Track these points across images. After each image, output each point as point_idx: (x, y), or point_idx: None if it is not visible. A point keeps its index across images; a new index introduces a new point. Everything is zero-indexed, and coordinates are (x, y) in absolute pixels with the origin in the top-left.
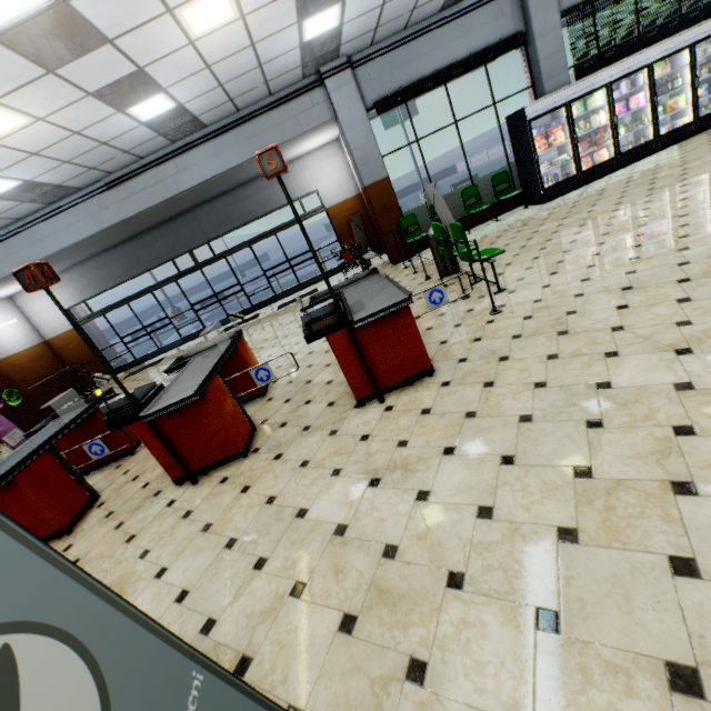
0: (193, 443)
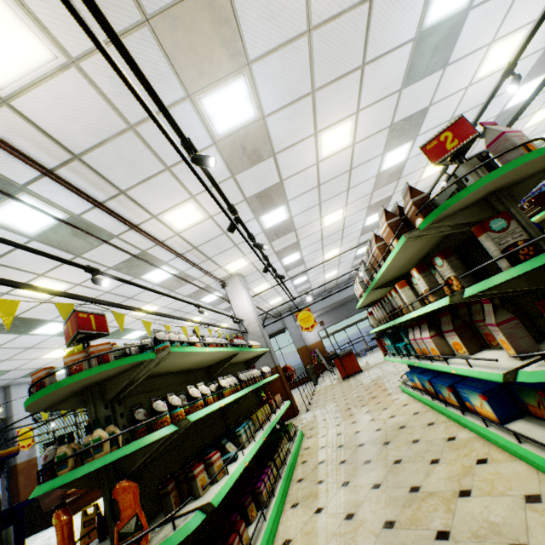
0: None
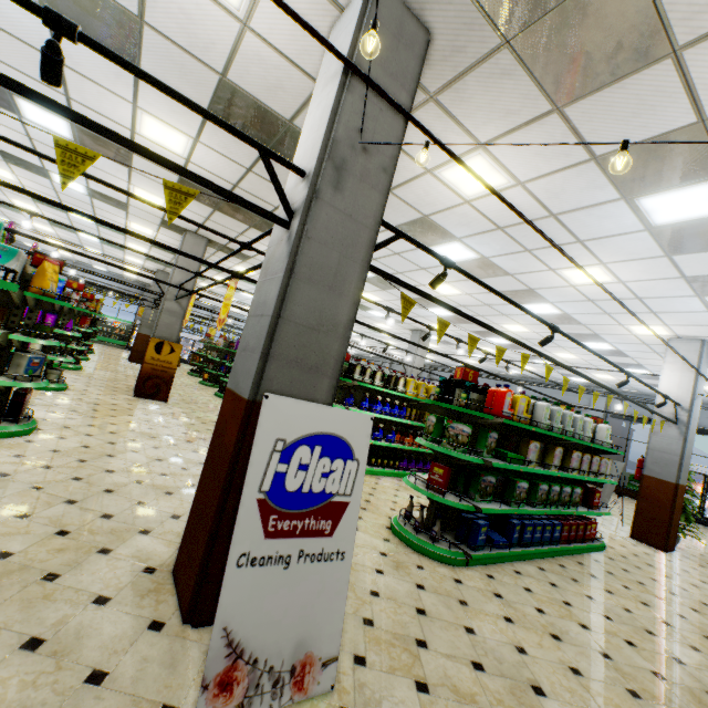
0: None
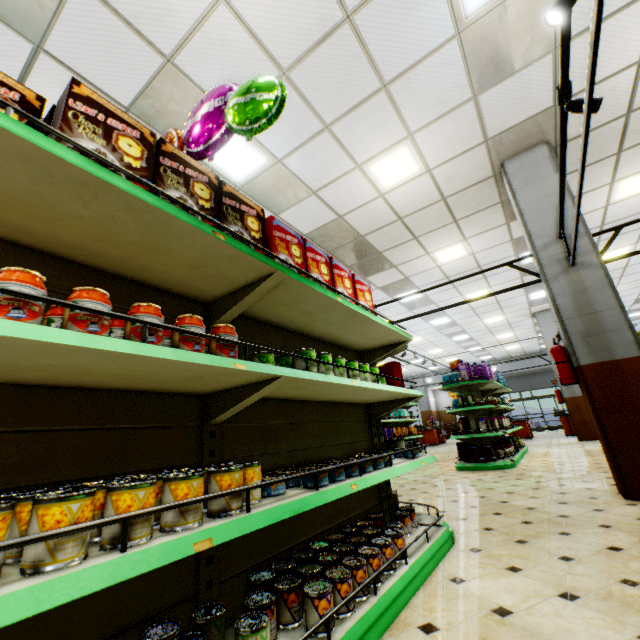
0: None
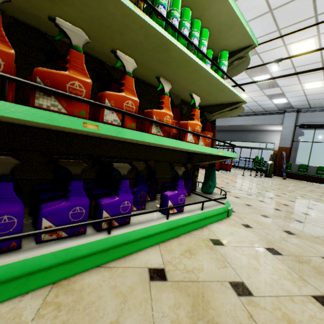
0: None
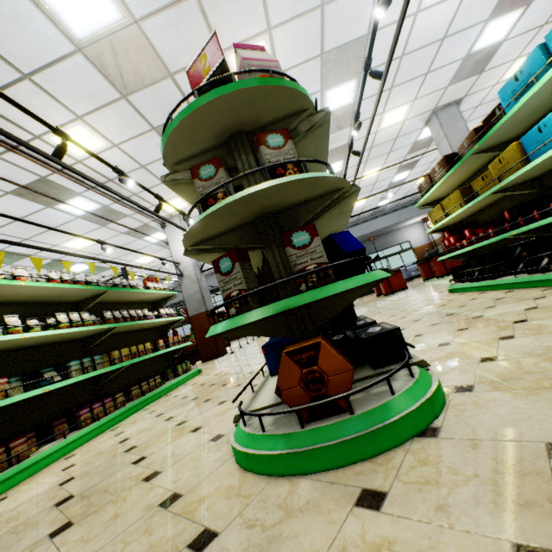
0: (449, 265)
